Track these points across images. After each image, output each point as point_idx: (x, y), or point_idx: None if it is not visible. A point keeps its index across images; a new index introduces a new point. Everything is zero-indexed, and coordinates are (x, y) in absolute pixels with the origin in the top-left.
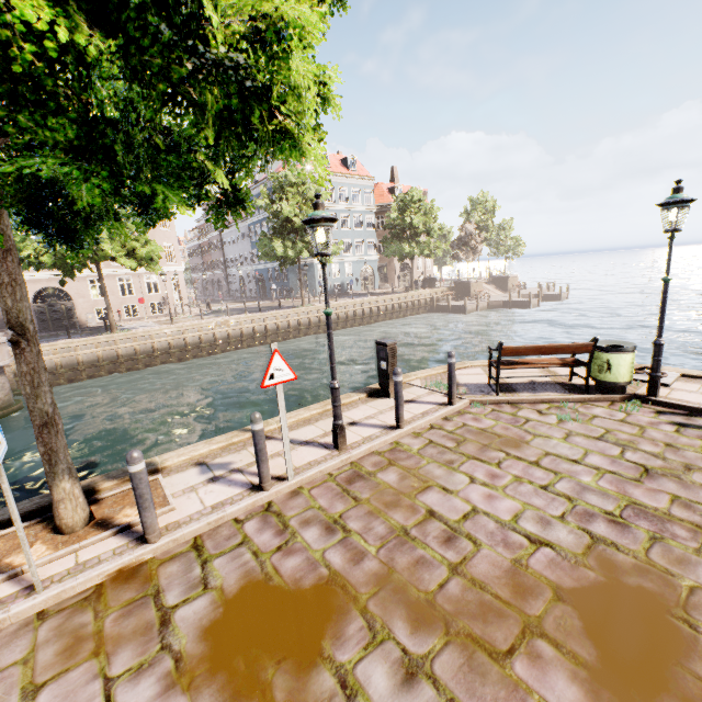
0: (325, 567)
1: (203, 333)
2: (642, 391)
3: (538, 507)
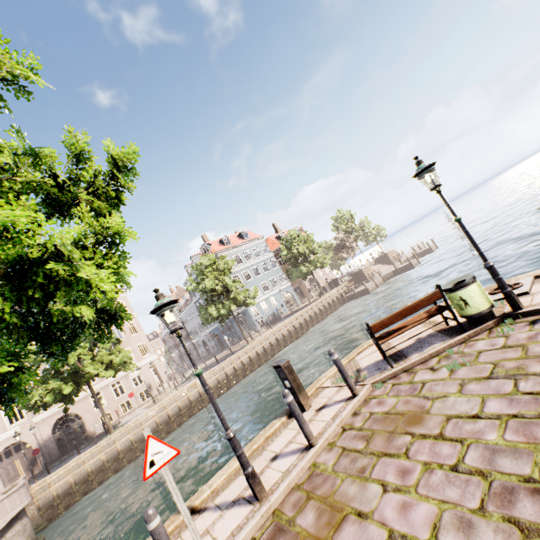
0: None
1: (180, 402)
2: (508, 307)
3: (453, 502)
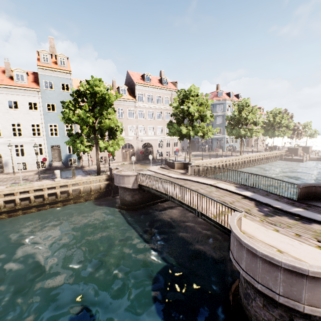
0: None
1: (217, 164)
2: None
3: None
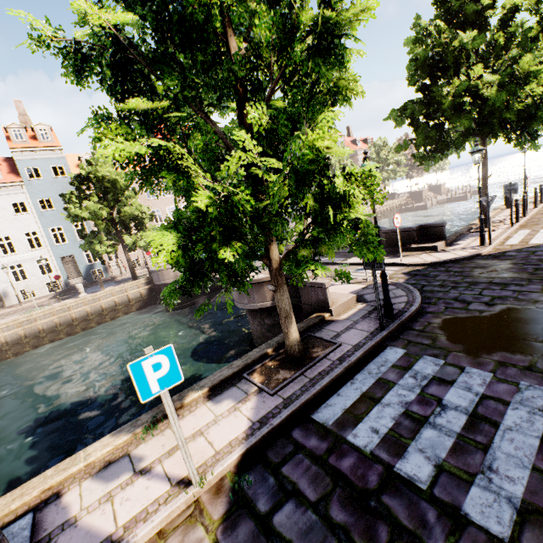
0: None
1: None
2: None
3: None
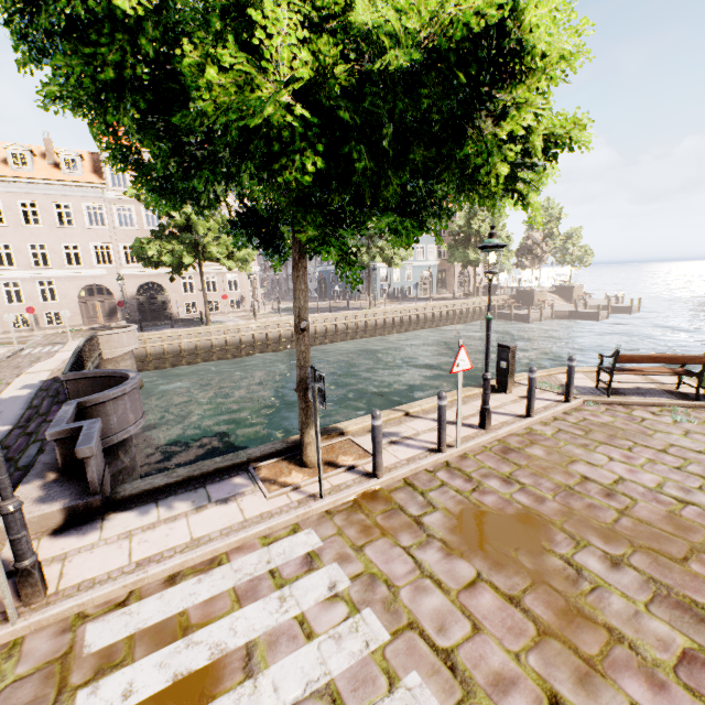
0: (517, 503)
1: (282, 330)
2: None
3: (676, 480)
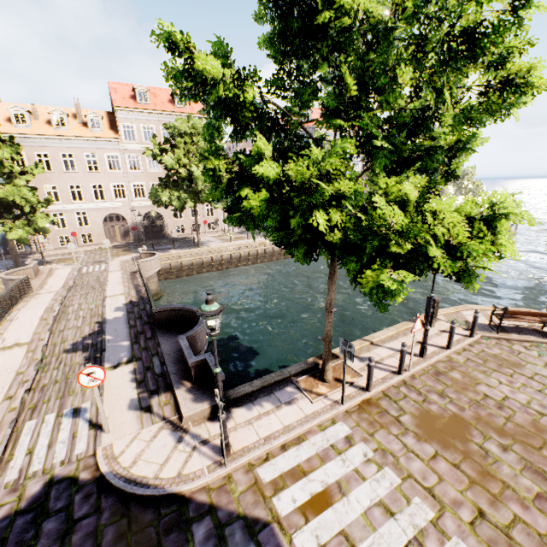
0: (449, 411)
1: (251, 250)
2: None
3: (538, 399)
